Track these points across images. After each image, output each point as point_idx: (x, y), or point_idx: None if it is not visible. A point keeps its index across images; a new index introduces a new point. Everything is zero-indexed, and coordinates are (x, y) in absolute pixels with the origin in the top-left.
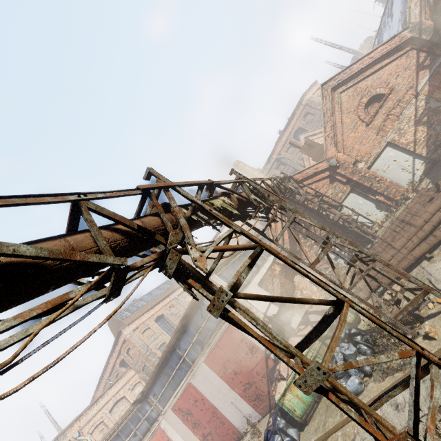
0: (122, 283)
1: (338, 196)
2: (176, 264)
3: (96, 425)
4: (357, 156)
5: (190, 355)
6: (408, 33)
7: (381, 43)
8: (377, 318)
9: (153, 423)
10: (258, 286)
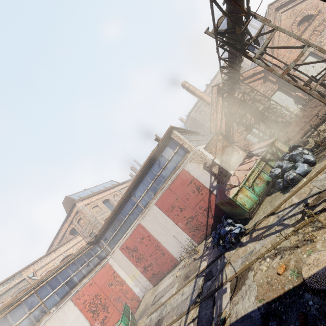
0: None
1: (268, 93)
2: None
3: (48, 271)
4: (286, 62)
5: (143, 200)
6: None
7: None
8: None
9: (102, 260)
10: (204, 149)
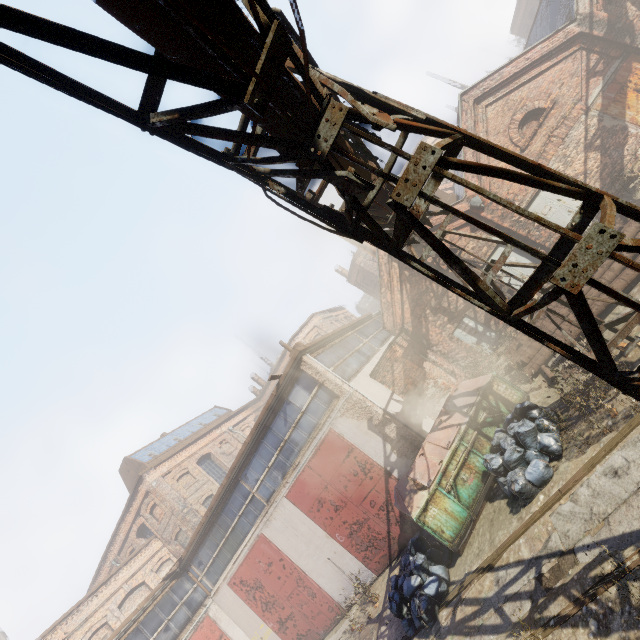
0: (274, 79)
1: (482, 252)
2: (338, 127)
3: (95, 629)
4: (508, 193)
5: (263, 488)
6: (576, 27)
7: (541, 40)
8: None
9: (196, 610)
10: (371, 378)
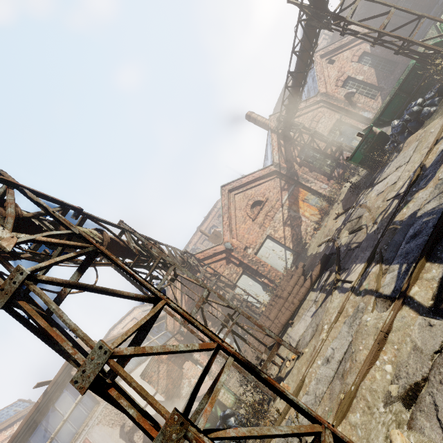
0: None
1: (233, 277)
2: None
3: None
4: (247, 243)
5: None
6: (274, 167)
7: (259, 169)
8: (189, 315)
9: None
10: (140, 378)
